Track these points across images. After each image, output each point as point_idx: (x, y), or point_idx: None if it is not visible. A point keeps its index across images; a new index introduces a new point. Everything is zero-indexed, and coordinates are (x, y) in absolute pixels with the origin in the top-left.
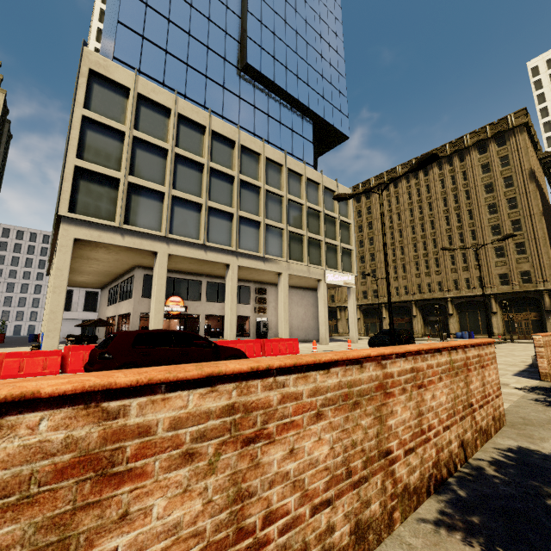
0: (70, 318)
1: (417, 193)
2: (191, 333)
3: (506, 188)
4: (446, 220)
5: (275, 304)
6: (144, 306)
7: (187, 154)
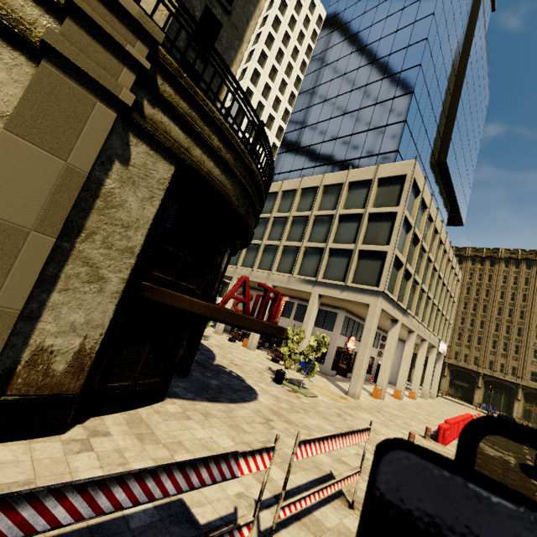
0: None
1: (478, 276)
2: None
3: None
4: (498, 310)
5: None
6: (339, 341)
7: (424, 245)
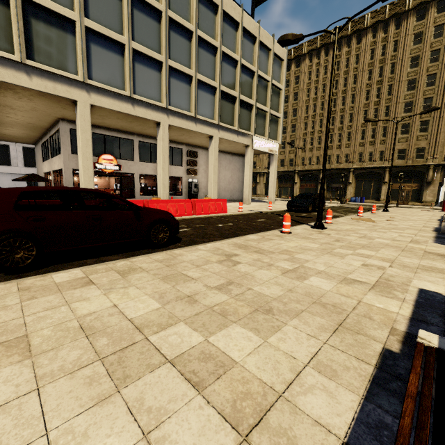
0: (12, 172)
1: (345, 63)
2: (104, 193)
3: (431, 62)
4: (366, 95)
5: (205, 167)
6: (75, 163)
7: None
